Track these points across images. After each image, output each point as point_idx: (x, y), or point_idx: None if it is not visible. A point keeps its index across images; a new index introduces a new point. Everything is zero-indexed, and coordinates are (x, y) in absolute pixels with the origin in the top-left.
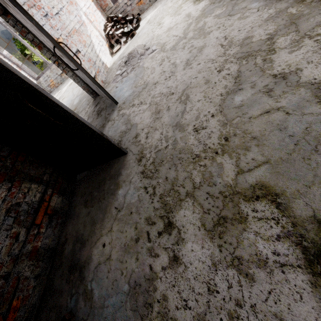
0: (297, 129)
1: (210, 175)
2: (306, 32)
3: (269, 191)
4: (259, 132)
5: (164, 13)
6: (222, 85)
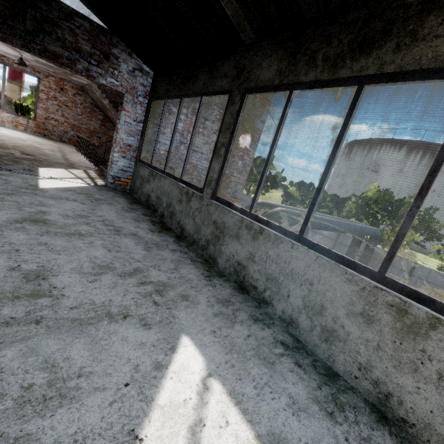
0: (36, 152)
1: (3, 146)
2: (54, 152)
3: (21, 151)
4: (26, 149)
5: (5, 130)
6: (22, 145)
